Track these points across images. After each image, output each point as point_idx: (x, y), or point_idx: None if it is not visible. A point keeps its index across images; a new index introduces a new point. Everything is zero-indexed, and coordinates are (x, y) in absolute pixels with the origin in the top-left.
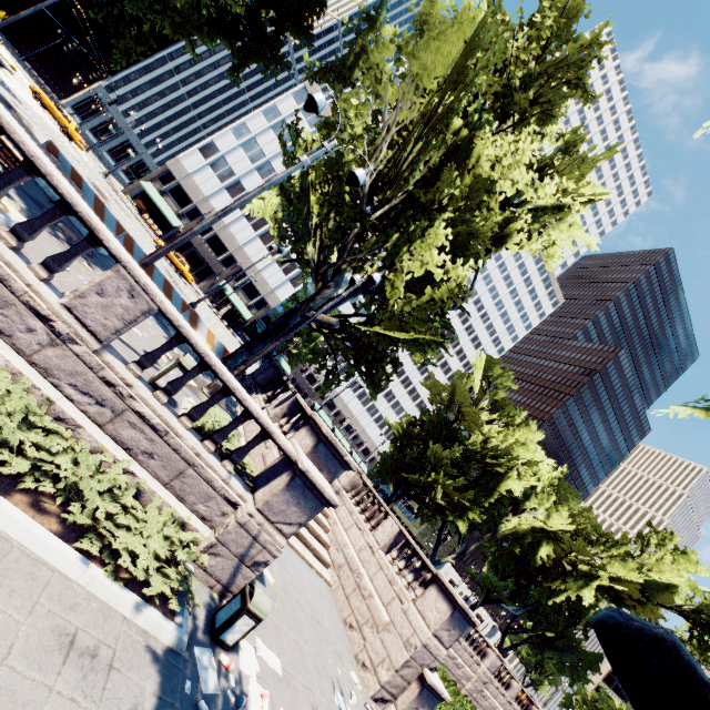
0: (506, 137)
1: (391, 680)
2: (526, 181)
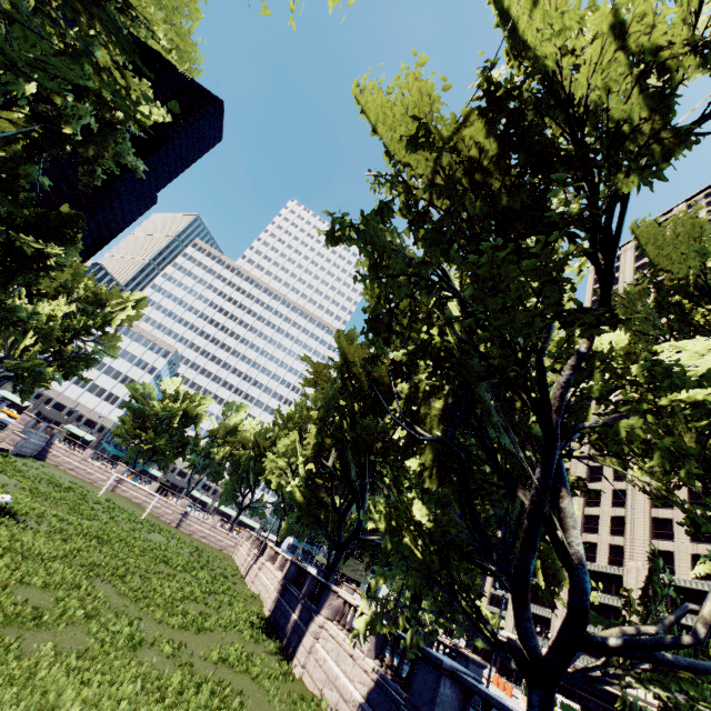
0: (55, 301)
1: (2, 435)
2: (66, 309)
